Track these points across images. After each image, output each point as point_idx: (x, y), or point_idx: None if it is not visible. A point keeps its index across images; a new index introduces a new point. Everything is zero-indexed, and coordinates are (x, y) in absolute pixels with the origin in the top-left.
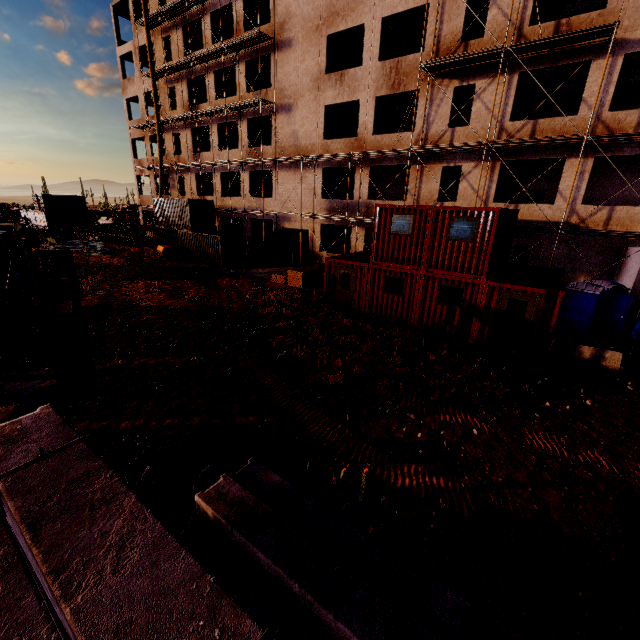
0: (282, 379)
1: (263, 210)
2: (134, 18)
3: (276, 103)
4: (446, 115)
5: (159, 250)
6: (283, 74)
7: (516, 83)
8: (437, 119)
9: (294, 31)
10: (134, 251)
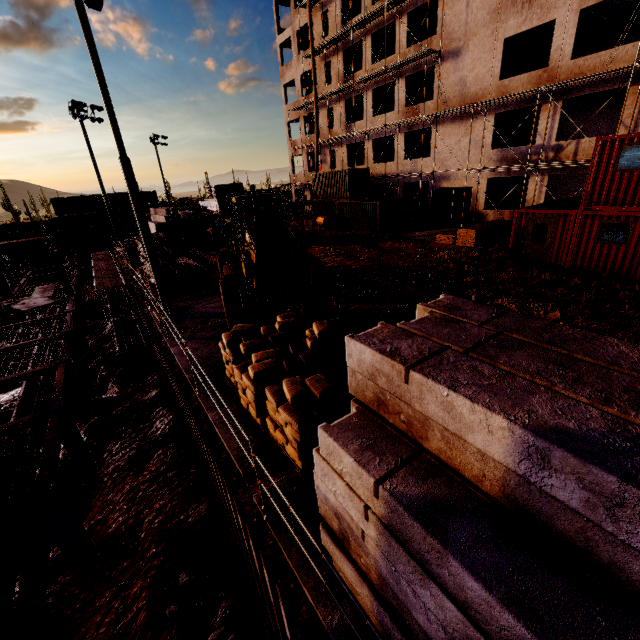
0: None
1: (421, 171)
2: (294, 3)
3: (441, 51)
4: None
5: (319, 221)
6: (452, 15)
7: None
8: None
9: None
10: (293, 225)
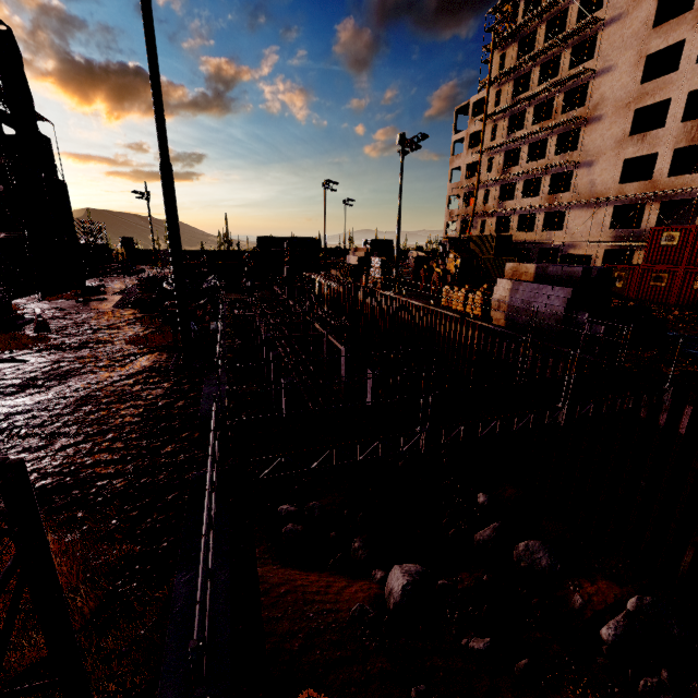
0: None
1: (553, 240)
2: (471, 115)
3: (579, 161)
4: None
5: None
6: (589, 140)
7: None
8: None
9: (605, 110)
10: None
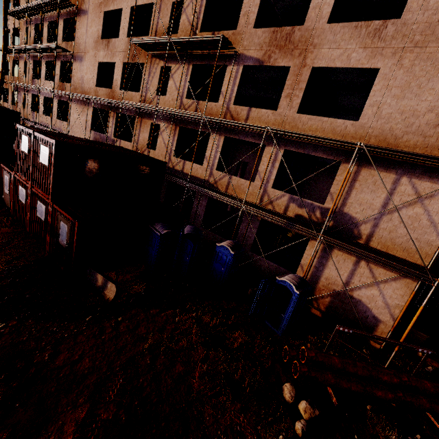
0: None
1: (50, 128)
2: None
3: (75, 53)
4: (156, 85)
5: None
6: (81, 33)
7: (191, 71)
8: (151, 87)
9: (89, 4)
10: None
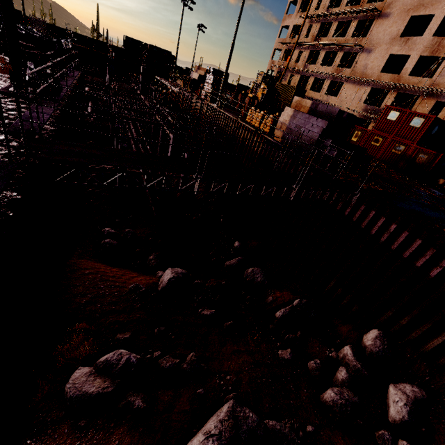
0: None
1: (329, 102)
2: None
3: (364, 47)
4: None
5: None
6: (376, 32)
7: None
8: None
9: (394, 9)
10: None
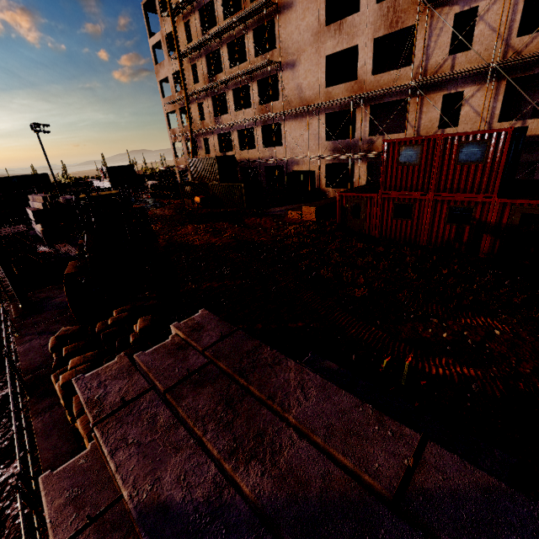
0: (317, 294)
1: (275, 158)
2: (160, 11)
3: (281, 62)
4: (446, 43)
5: (196, 200)
6: (286, 34)
7: None
8: (437, 49)
9: None
10: (177, 203)
